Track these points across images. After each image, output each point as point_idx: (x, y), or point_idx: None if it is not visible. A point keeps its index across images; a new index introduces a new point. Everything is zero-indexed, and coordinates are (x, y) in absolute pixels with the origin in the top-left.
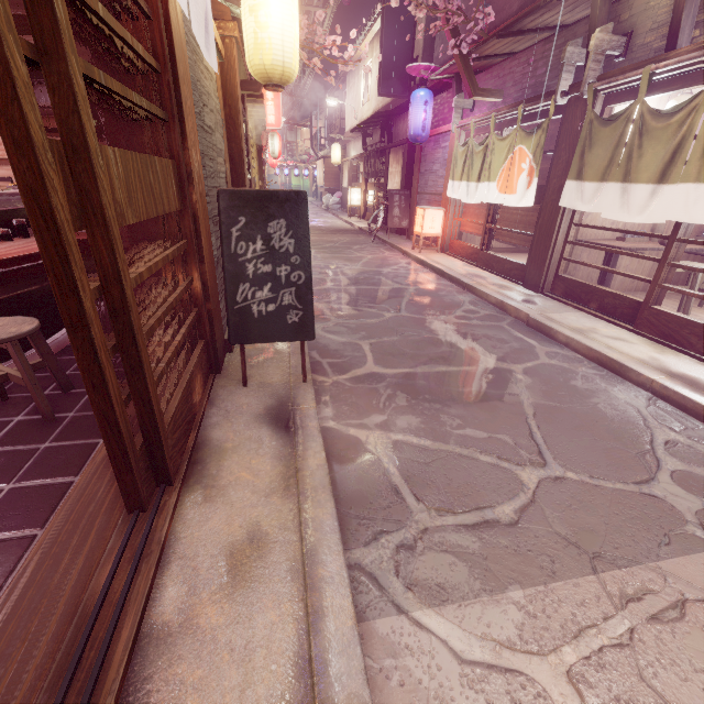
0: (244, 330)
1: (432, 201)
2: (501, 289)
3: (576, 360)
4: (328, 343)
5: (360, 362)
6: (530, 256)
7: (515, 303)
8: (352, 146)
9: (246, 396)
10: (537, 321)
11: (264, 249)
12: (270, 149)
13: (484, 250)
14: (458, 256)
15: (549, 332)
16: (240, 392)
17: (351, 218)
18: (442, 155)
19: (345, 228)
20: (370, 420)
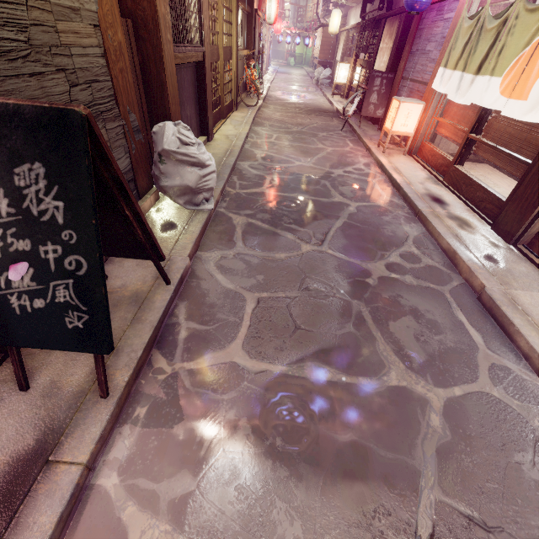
0: (4, 328)
1: (415, 91)
2: (460, 229)
3: (536, 395)
4: (208, 290)
5: (226, 337)
6: (515, 193)
7: (472, 258)
8: (353, 14)
9: (11, 413)
10: (493, 302)
11: (14, 212)
12: (266, 13)
13: (457, 164)
14: (424, 164)
15: (506, 326)
16: (11, 399)
17: (334, 96)
18: (442, 30)
19: (324, 108)
20: (168, 487)
